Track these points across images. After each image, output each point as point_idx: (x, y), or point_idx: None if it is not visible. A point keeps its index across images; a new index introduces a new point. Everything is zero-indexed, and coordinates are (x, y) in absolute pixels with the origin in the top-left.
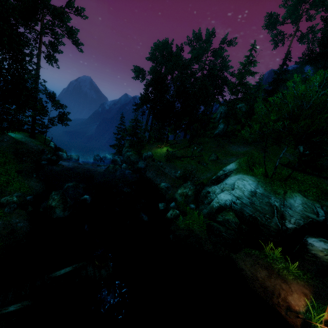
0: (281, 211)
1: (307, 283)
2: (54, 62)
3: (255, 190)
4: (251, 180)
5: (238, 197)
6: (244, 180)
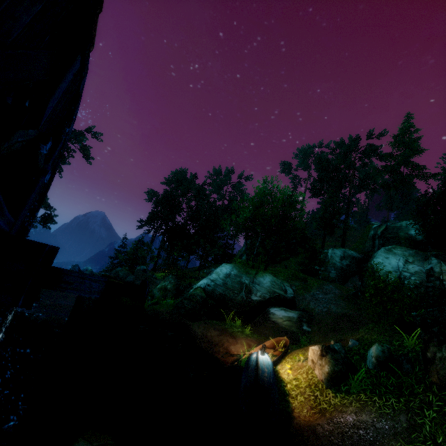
0: (249, 287)
1: (256, 339)
2: (58, 172)
3: (230, 272)
4: (229, 265)
5: (213, 279)
6: (223, 266)
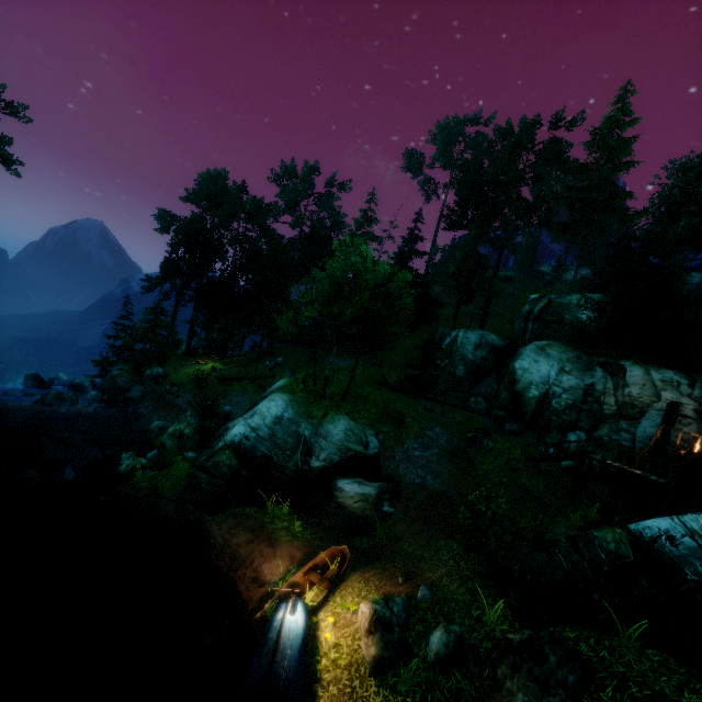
0: (310, 443)
1: (307, 543)
2: None
3: (283, 414)
4: (282, 400)
5: (255, 427)
6: (273, 400)
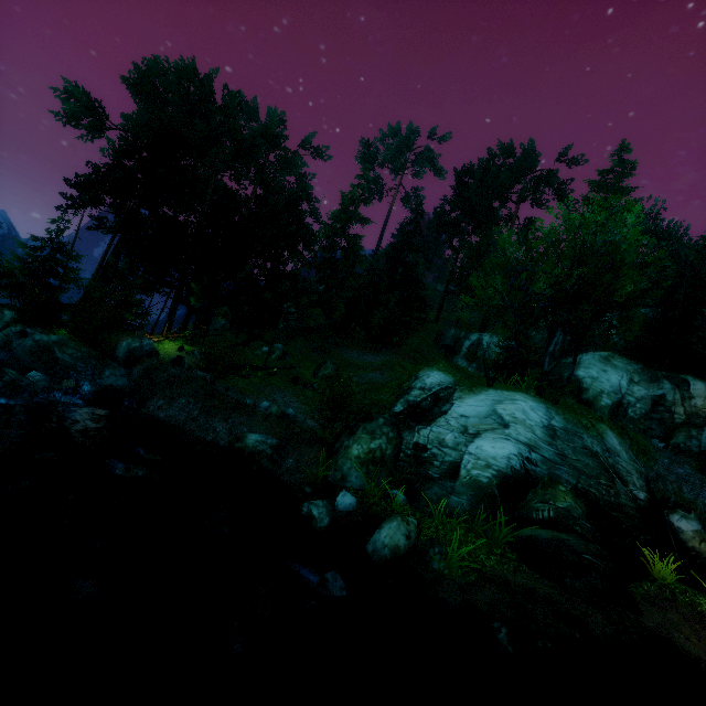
0: (613, 465)
1: None
2: None
3: (552, 422)
4: (529, 401)
5: (529, 443)
6: (516, 400)
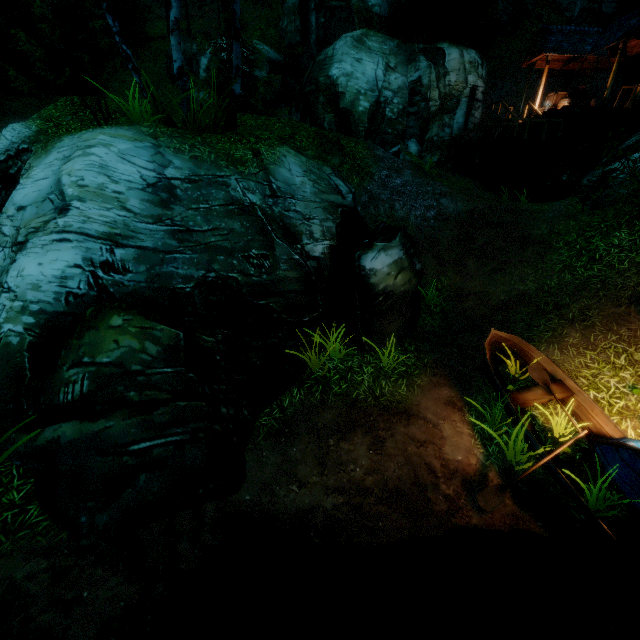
0: (278, 216)
1: (428, 370)
2: None
3: (164, 173)
4: (123, 140)
5: (110, 231)
6: (93, 147)
